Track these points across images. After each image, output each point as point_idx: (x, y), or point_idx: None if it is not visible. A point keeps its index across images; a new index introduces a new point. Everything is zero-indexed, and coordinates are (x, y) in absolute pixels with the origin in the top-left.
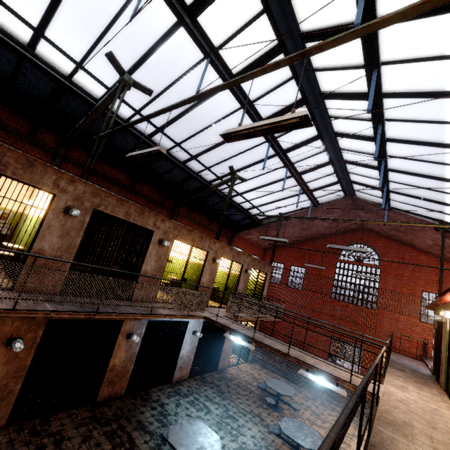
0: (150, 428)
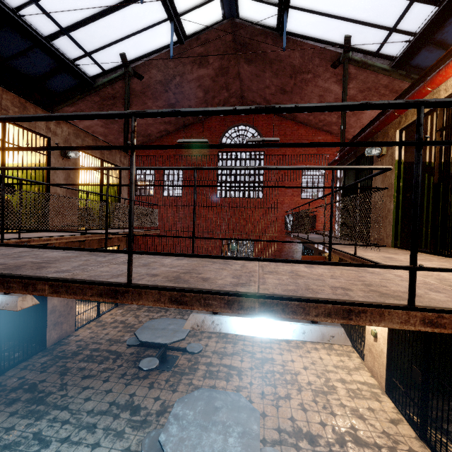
0: None
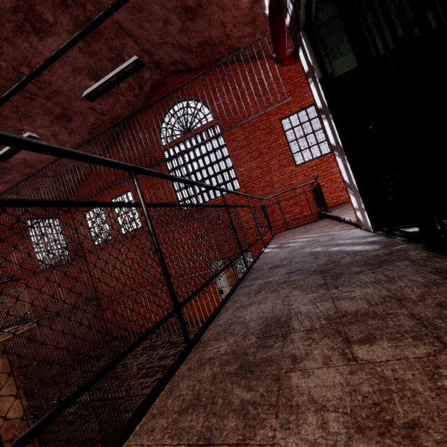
0: None
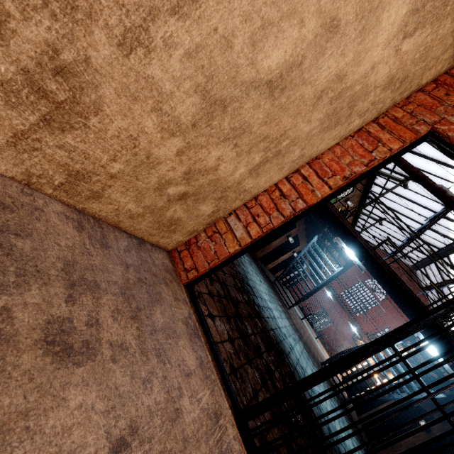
0: None
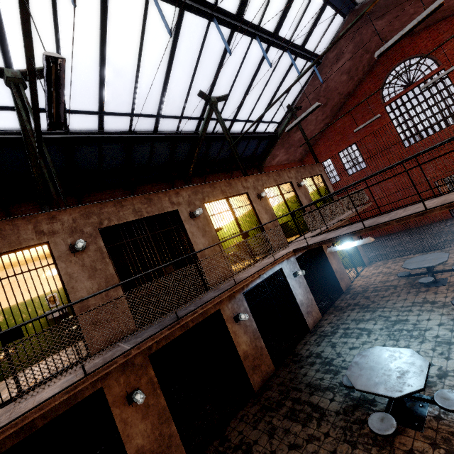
0: (324, 384)
